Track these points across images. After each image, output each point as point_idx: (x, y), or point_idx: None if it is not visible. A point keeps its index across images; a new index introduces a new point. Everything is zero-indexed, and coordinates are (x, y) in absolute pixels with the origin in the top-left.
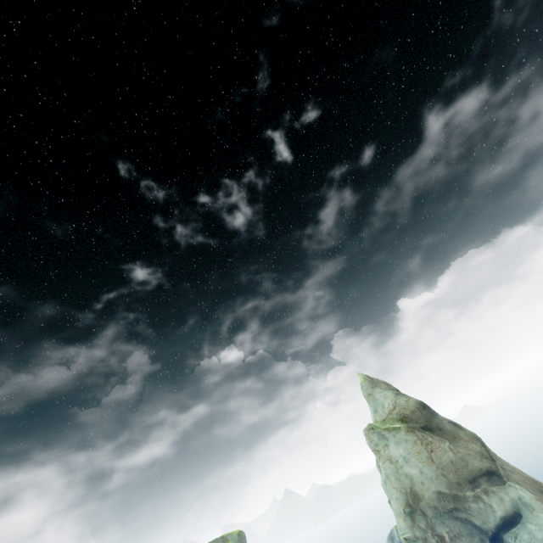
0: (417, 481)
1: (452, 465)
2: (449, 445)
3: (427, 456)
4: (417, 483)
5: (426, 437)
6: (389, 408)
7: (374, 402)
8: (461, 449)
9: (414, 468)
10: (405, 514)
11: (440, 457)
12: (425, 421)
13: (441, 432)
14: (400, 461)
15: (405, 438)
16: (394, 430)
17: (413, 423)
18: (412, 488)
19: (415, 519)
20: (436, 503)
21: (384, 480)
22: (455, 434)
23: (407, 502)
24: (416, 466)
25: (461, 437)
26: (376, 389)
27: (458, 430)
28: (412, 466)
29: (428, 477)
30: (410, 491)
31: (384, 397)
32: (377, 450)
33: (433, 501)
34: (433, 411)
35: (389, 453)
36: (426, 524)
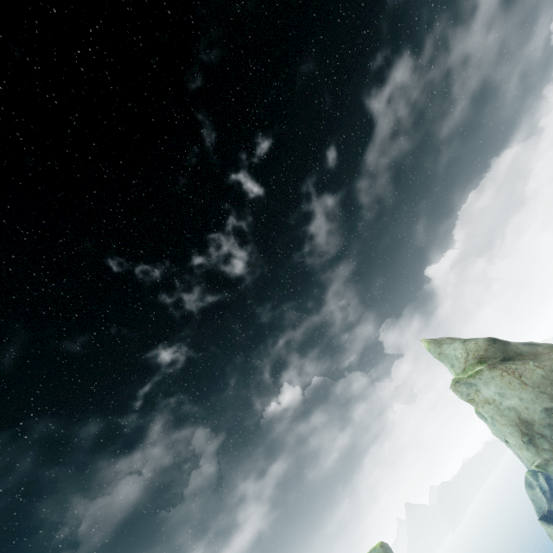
0: (521, 409)
1: (545, 379)
2: (533, 363)
3: (518, 382)
4: (522, 410)
5: (509, 366)
6: (463, 357)
7: (447, 358)
8: (546, 362)
9: (512, 399)
10: (526, 444)
11: (531, 378)
12: (501, 353)
13: (521, 356)
14: (496, 399)
15: (490, 376)
16: (477, 374)
17: (492, 360)
18: (520, 417)
19: (537, 444)
20: (548, 420)
21: (491, 423)
22: (534, 353)
23: (522, 432)
24: (513, 396)
25: (541, 352)
26: (443, 346)
27: (535, 348)
28: (510, 397)
29: (528, 400)
30: (519, 421)
31: (454, 349)
32: (470, 399)
33: (545, 419)
34: (504, 341)
35: (483, 397)
36: (549, 444)
